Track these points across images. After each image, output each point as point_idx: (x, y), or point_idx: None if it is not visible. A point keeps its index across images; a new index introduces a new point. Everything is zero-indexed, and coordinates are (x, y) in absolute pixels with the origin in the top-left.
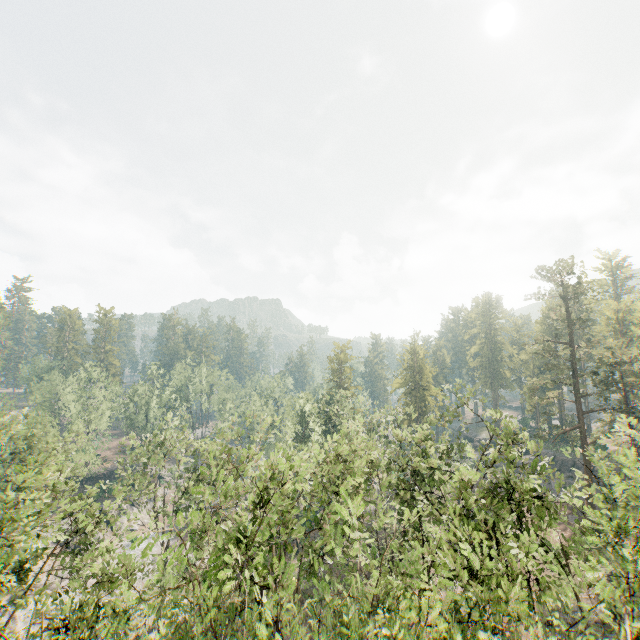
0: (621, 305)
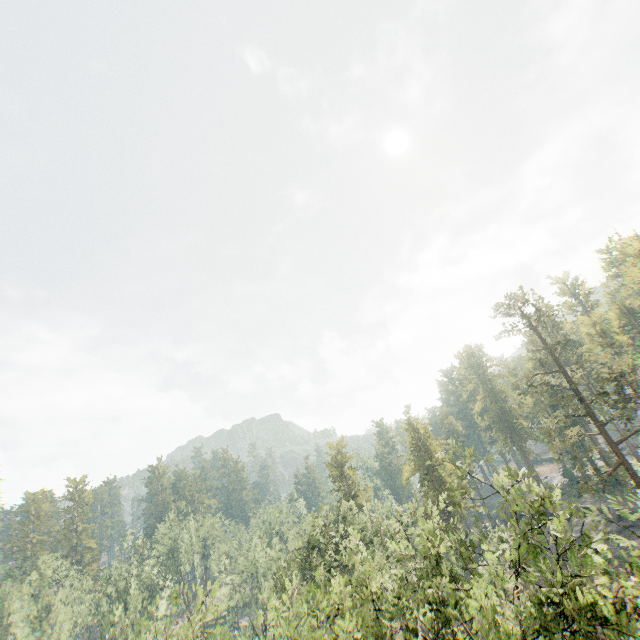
0: (593, 318)
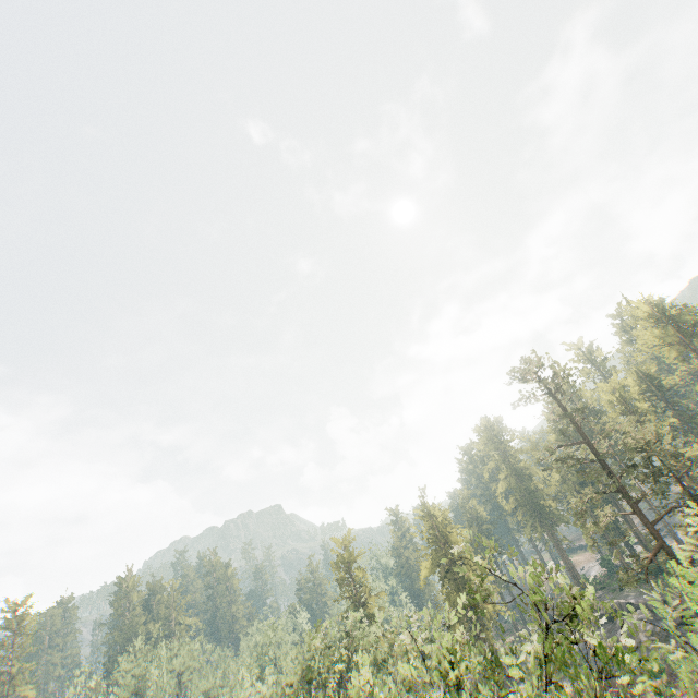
0: (613, 384)
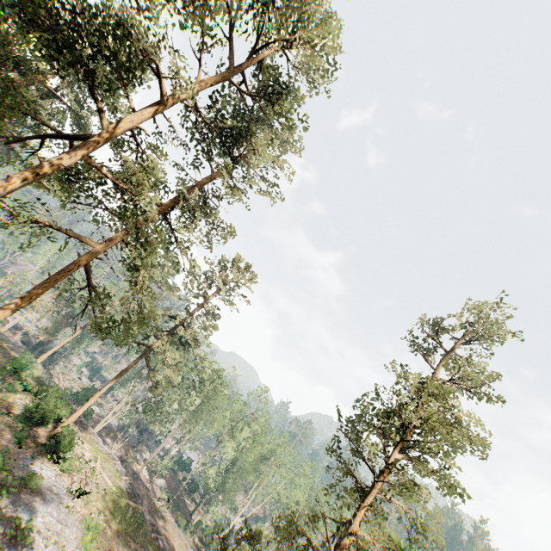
0: None
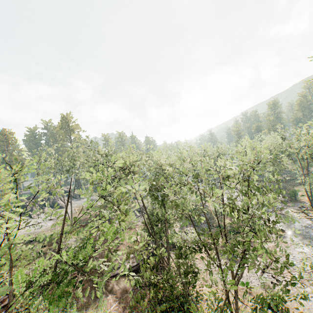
0: None
